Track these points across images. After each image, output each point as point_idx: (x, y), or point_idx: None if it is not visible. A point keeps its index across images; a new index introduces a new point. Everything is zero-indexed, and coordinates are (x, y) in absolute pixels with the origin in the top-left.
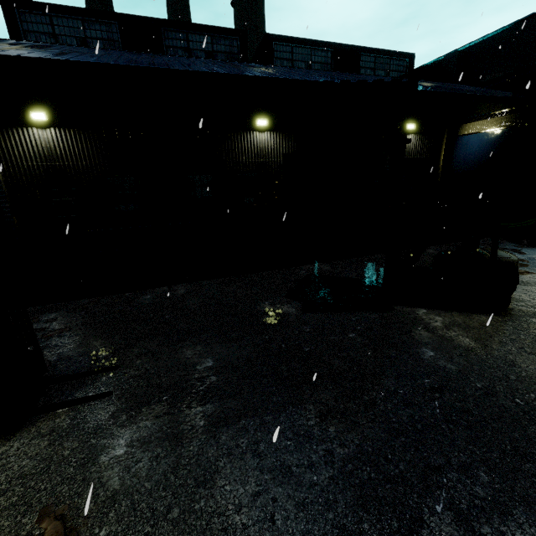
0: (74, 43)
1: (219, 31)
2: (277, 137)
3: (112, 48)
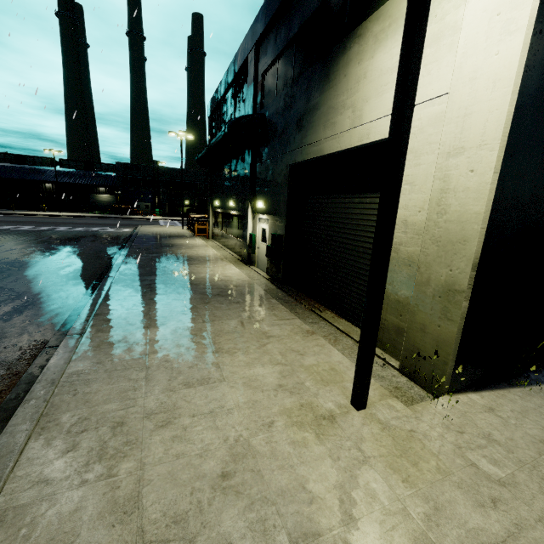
0: (2, 159)
1: (44, 158)
2: (54, 185)
3: (12, 161)
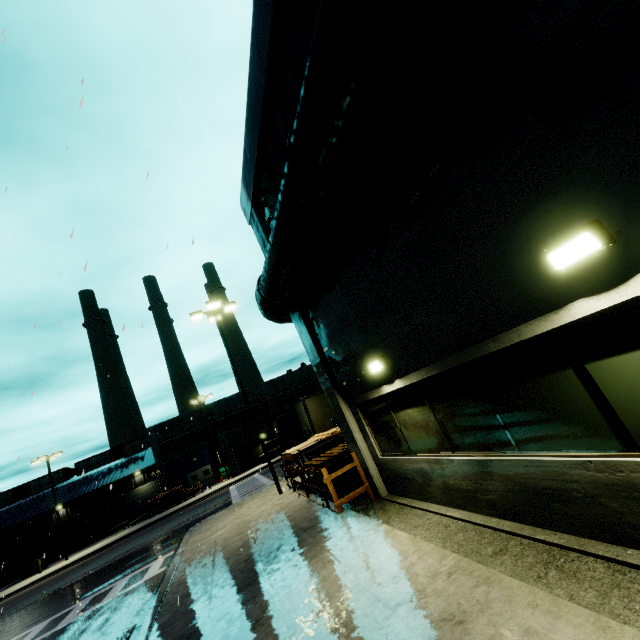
0: None
1: (53, 473)
2: (68, 509)
3: (9, 500)
